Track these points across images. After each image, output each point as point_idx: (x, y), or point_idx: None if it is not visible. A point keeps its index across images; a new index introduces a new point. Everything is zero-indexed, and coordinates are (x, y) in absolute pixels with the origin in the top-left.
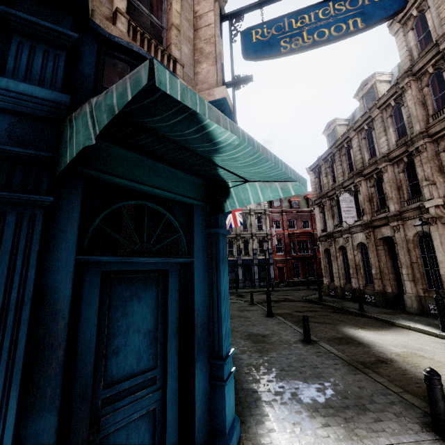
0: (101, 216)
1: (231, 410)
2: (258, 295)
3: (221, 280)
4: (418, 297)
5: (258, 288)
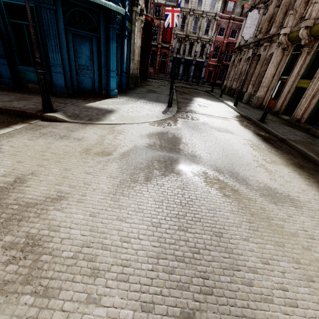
0: (68, 14)
1: (113, 86)
2: (183, 84)
3: (110, 46)
4: (249, 95)
5: (189, 82)
